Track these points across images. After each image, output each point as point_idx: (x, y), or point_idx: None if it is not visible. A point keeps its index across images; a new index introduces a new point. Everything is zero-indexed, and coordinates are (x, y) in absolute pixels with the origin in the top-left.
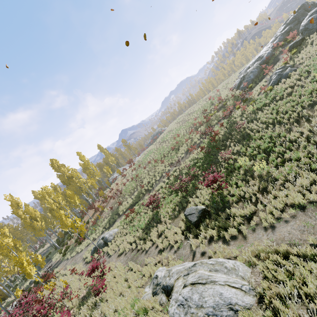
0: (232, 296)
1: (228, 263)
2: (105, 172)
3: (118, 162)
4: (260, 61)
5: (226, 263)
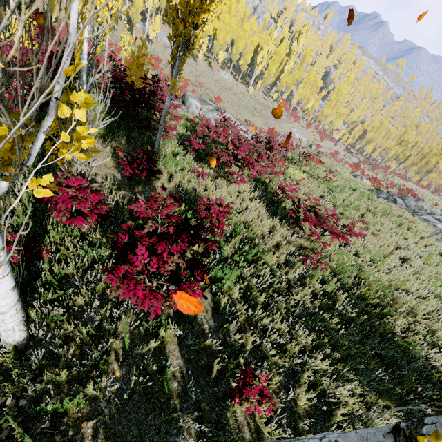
0: (292, 128)
1: (296, 133)
2: None
3: None
4: None
5: (296, 133)
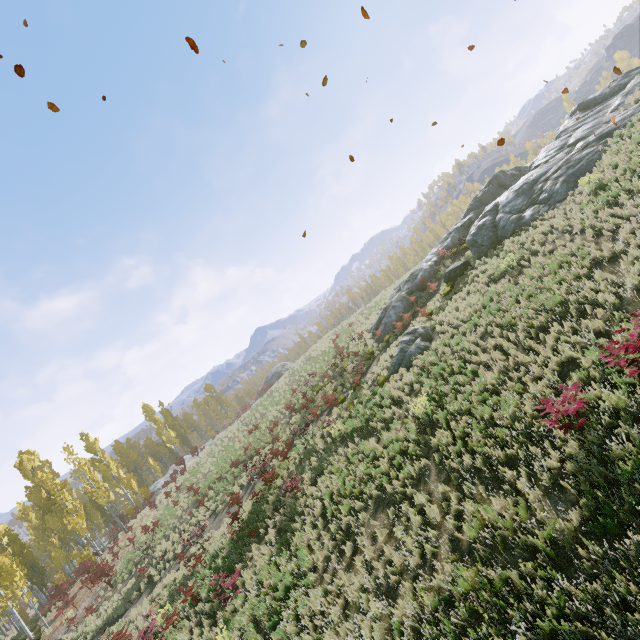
0: None
1: None
2: (151, 465)
3: (187, 438)
4: (412, 283)
5: None
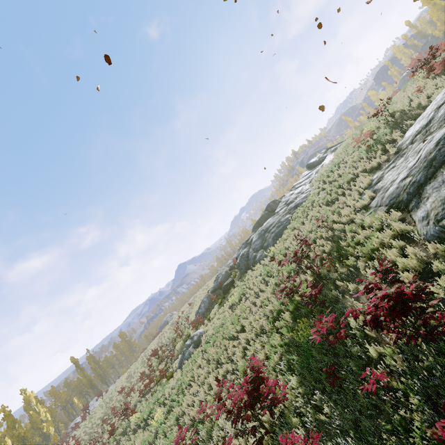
0: None
1: None
2: (75, 403)
3: (104, 377)
4: (216, 283)
5: None
